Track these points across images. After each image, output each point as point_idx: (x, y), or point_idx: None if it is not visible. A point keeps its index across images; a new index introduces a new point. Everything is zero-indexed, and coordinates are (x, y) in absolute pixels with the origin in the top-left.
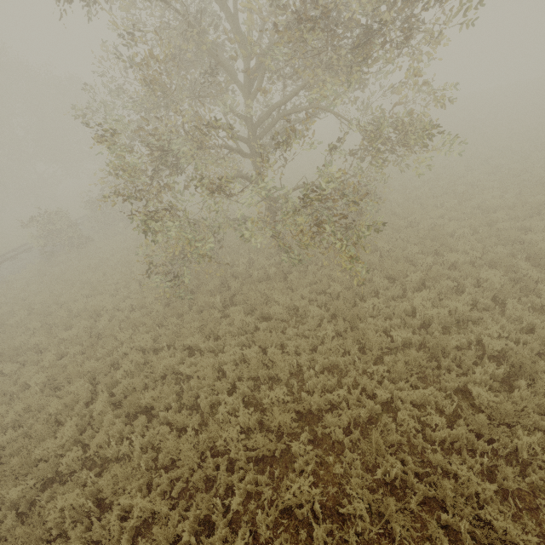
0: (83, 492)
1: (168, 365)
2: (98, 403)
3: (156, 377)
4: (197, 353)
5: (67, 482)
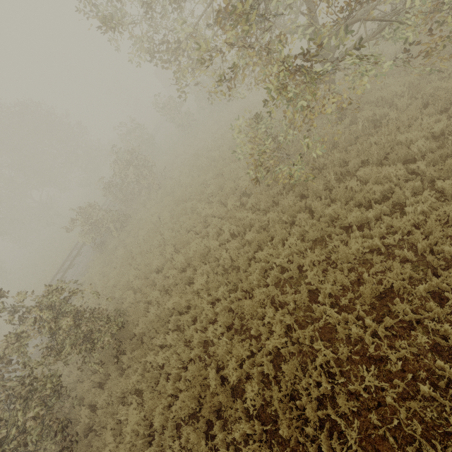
0: (447, 404)
1: (358, 247)
2: (327, 314)
3: (349, 266)
4: (378, 222)
5: (379, 406)
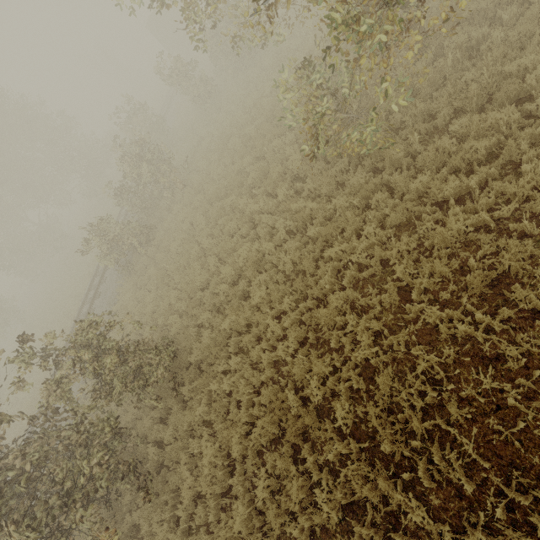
0: None
1: (460, 226)
2: (426, 313)
3: (448, 252)
4: (484, 190)
5: (498, 409)
